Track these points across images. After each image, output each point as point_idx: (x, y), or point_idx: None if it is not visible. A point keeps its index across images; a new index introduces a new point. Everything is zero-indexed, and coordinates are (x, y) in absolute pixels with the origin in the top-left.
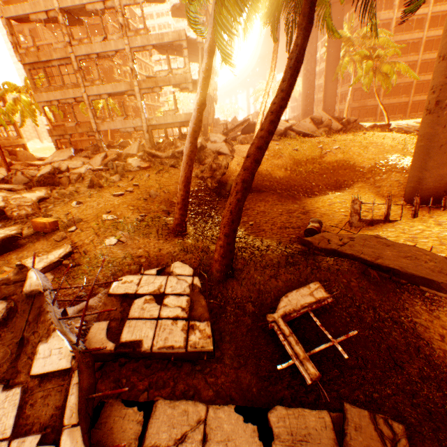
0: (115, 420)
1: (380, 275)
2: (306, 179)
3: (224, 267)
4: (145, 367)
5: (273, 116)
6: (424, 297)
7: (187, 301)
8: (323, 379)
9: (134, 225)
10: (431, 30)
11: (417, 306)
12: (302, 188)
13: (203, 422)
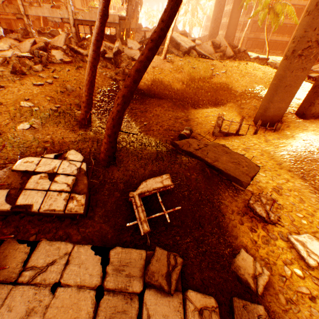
0: (10, 251)
1: (213, 172)
2: (196, 93)
3: (108, 158)
4: (38, 220)
5: (152, 44)
6: (234, 188)
7: (73, 180)
8: (154, 232)
9: (48, 115)
10: None
11: (227, 193)
12: (191, 101)
13: (69, 254)
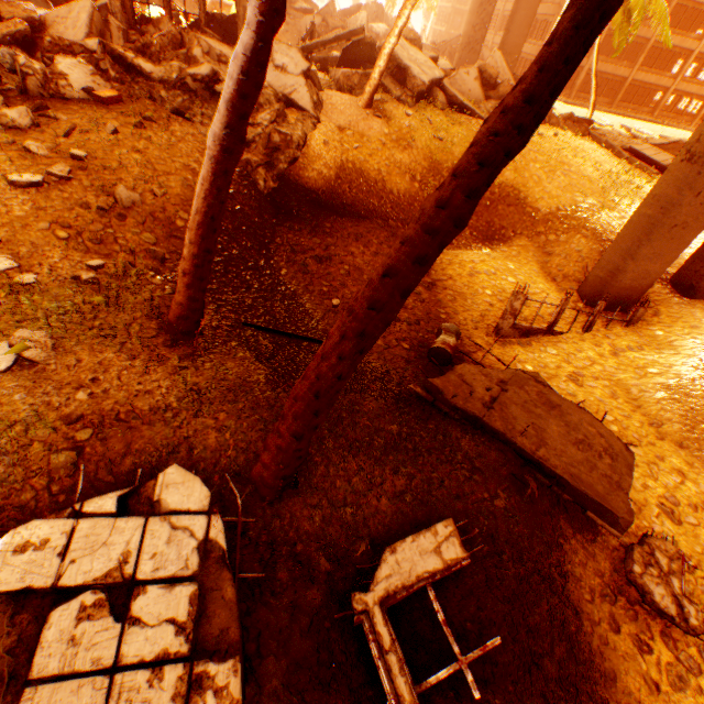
0: None
1: (536, 478)
2: None
3: (281, 481)
4: None
5: (481, 175)
6: (583, 515)
7: (191, 600)
8: None
9: (68, 300)
10: None
11: (573, 537)
12: None
13: None
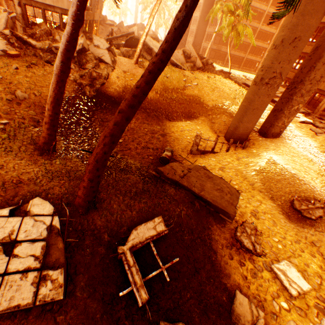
0: None
1: (200, 203)
2: (170, 104)
3: (87, 203)
4: None
5: (150, 76)
6: (220, 217)
7: (42, 247)
8: (151, 294)
9: None
10: (272, 7)
11: (215, 225)
12: (165, 112)
13: None
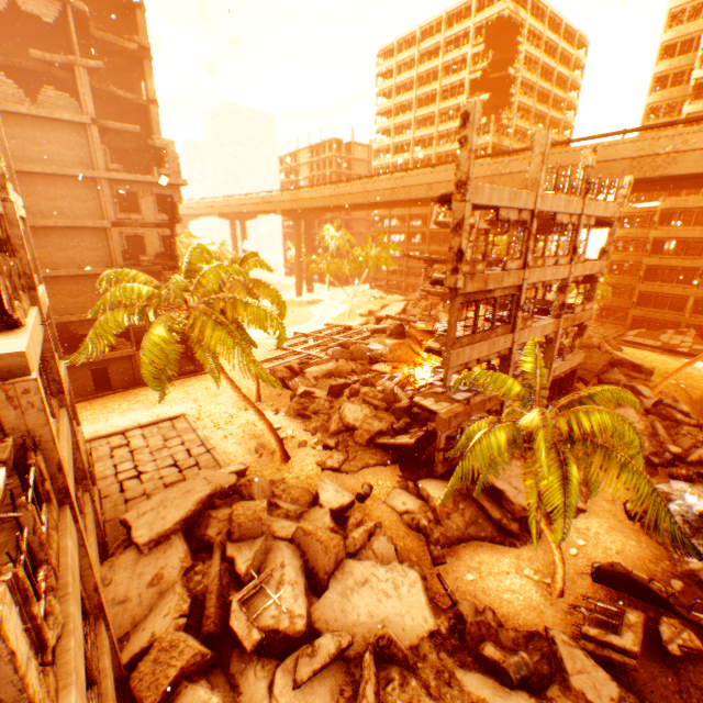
0: None
1: None
2: None
3: None
4: None
5: None
6: None
7: None
8: None
9: None
10: None
11: None
12: None
13: None
